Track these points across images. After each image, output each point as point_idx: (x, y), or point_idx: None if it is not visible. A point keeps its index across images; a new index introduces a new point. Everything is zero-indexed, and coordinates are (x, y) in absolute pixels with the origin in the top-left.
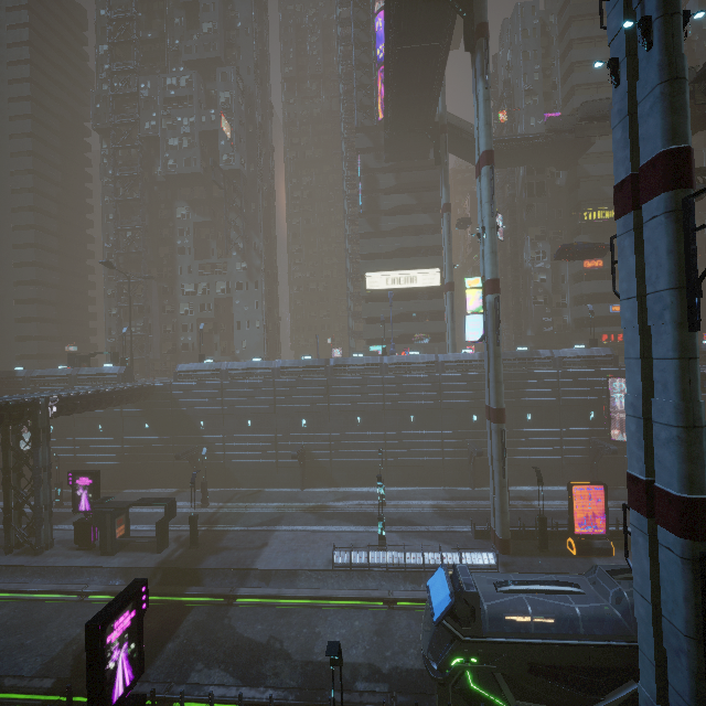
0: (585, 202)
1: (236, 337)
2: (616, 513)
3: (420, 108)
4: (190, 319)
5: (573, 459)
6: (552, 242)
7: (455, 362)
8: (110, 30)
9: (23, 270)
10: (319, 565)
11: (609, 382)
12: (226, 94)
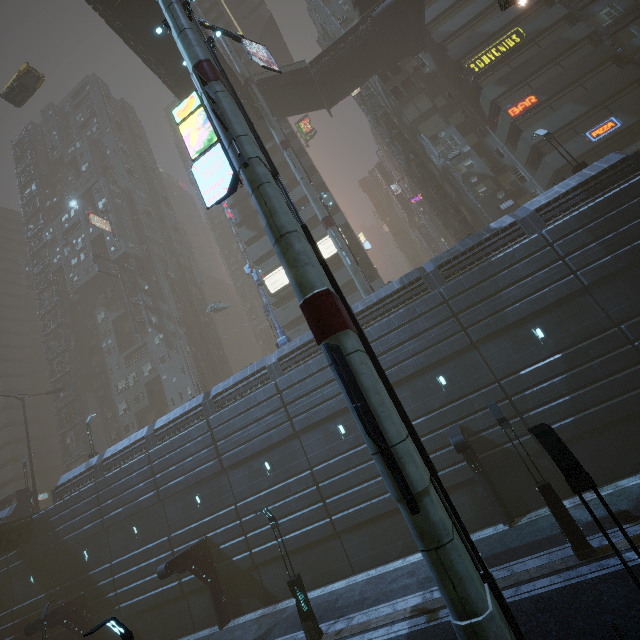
0: (465, 58)
1: None
2: None
3: None
4: (129, 417)
5: None
6: (458, 126)
7: (367, 310)
8: (25, 211)
9: (0, 435)
10: None
11: None
12: (103, 201)
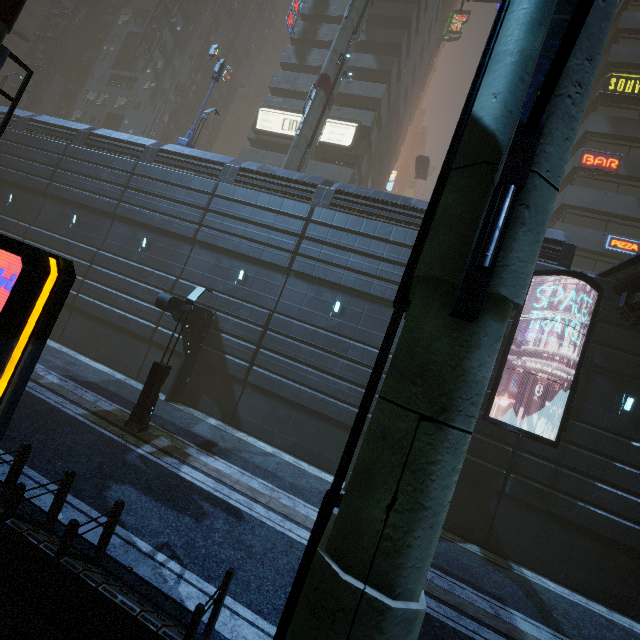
0: (619, 68)
1: None
2: None
3: None
4: None
5: None
6: None
7: (256, 174)
8: None
9: None
10: None
11: (533, 290)
12: None
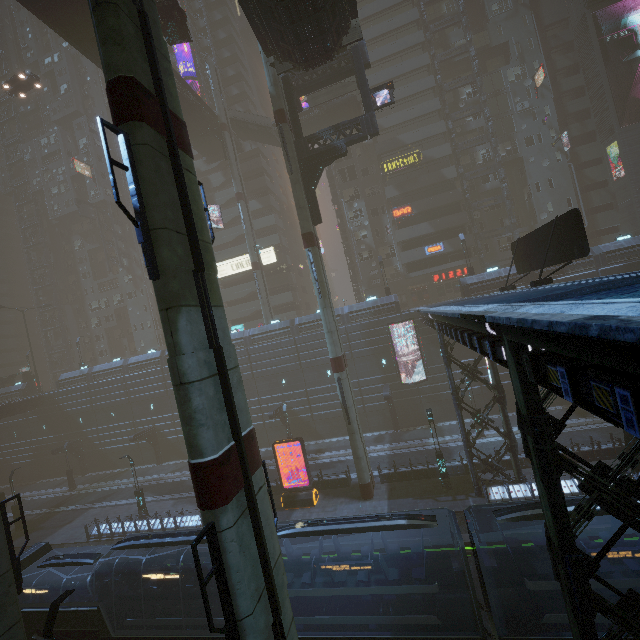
0: (385, 154)
1: (135, 338)
2: (379, 457)
3: (193, 116)
4: (100, 330)
5: (373, 406)
6: (371, 198)
7: (260, 334)
8: None
9: None
10: (83, 538)
11: (392, 328)
12: (84, 140)
